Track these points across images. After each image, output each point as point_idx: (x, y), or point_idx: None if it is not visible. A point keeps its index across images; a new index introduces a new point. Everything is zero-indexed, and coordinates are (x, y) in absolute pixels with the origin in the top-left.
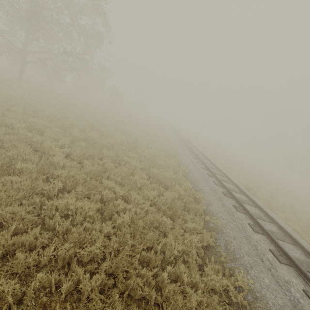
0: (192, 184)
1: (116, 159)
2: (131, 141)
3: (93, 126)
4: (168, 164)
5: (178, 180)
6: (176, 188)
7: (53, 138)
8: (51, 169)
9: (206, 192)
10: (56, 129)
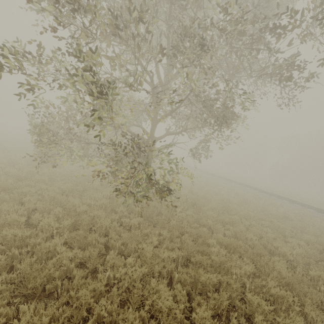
0: None
1: None
2: None
3: None
4: None
5: None
6: None
7: None
8: None
9: None
10: None
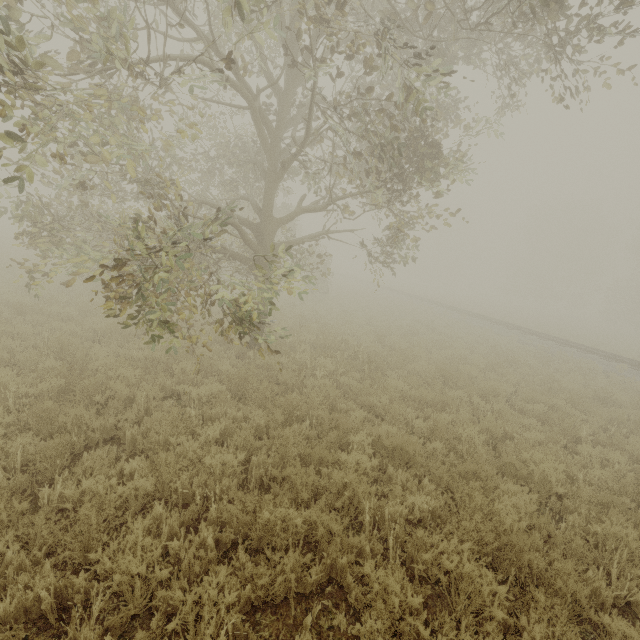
0: None
1: None
2: None
3: None
4: None
5: None
6: None
7: None
8: None
9: None
10: None
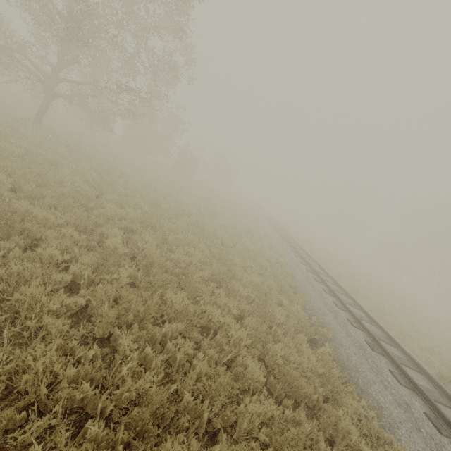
0: (356, 386)
1: (194, 322)
2: (216, 254)
3: (150, 221)
4: (292, 317)
5: (330, 381)
6: (342, 426)
7: (56, 260)
8: (0, 416)
9: (397, 420)
10: (72, 232)
